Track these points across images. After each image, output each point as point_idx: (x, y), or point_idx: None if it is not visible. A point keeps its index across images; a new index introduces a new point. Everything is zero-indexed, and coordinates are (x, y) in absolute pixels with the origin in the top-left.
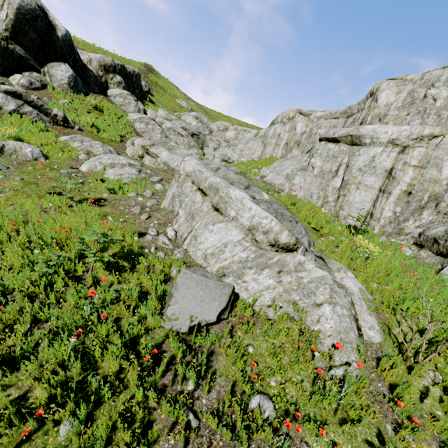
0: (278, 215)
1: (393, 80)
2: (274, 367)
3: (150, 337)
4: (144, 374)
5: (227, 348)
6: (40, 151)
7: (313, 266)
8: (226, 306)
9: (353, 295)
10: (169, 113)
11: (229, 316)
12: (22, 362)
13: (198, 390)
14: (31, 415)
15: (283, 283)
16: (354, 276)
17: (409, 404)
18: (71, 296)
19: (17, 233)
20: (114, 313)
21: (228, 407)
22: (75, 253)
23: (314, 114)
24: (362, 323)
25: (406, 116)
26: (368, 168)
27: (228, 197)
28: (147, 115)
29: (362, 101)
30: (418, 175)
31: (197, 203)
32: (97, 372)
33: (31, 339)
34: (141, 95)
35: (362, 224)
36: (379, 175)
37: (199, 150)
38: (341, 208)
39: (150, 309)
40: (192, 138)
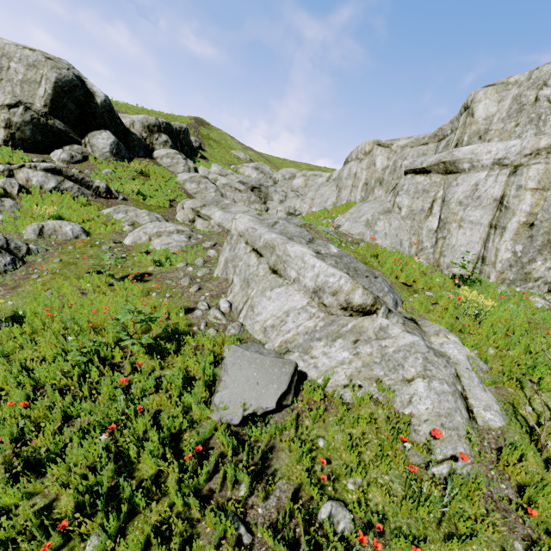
0: (350, 270)
1: (491, 87)
2: (353, 464)
3: (196, 431)
4: (185, 476)
5: (290, 442)
6: (81, 228)
7: (399, 331)
8: (288, 388)
9: (457, 364)
10: (224, 167)
11: (294, 401)
12: (49, 465)
13: (253, 496)
14: (56, 528)
15: (361, 356)
16: (459, 340)
17: (545, 513)
18: (105, 386)
19: (53, 320)
20: (154, 405)
21: (291, 518)
22: (114, 337)
23: (396, 143)
24: (473, 402)
25: (514, 128)
26: (471, 199)
27: (286, 254)
28: (198, 173)
29: (455, 118)
30: (540, 200)
31: (251, 266)
32: (132, 476)
33: (61, 439)
34: (191, 152)
35: (470, 272)
36: (487, 206)
37: (262, 206)
38: (441, 254)
39: (193, 396)
40: (253, 193)
